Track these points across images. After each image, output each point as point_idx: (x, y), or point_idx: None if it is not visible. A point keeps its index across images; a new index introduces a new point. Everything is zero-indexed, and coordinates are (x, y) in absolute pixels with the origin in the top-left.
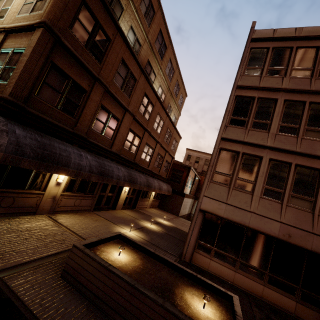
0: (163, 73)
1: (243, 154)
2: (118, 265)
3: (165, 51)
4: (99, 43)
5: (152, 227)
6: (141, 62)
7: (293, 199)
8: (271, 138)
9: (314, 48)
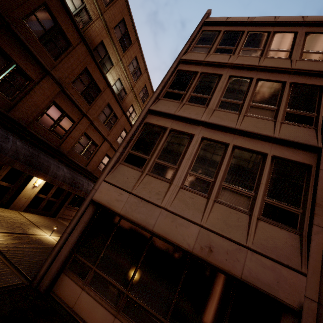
0: (125, 67)
1: (171, 130)
2: None
3: (129, 45)
4: None
5: (50, 238)
6: (91, 38)
7: (225, 192)
8: (208, 113)
9: (266, 33)
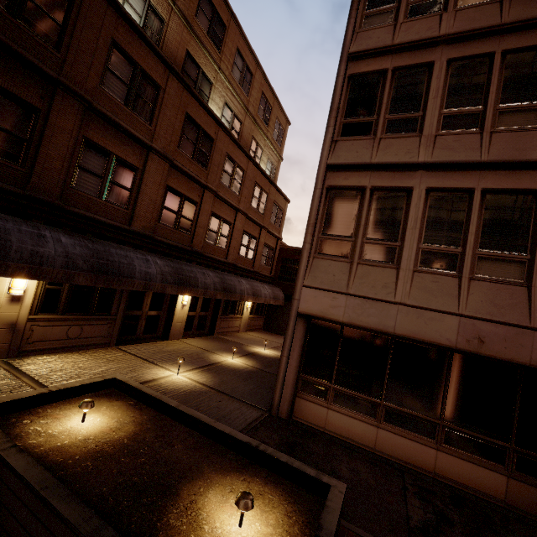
0: (228, 78)
1: (372, 190)
2: (60, 444)
3: (223, 33)
4: (43, 4)
5: (235, 362)
6: (172, 55)
7: (484, 263)
8: (426, 145)
9: None
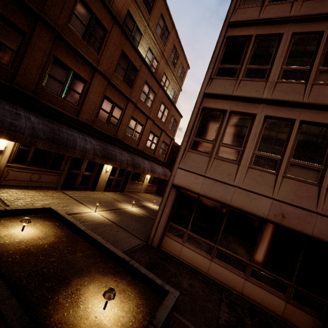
0: (153, 32)
1: (230, 113)
2: (3, 242)
3: (153, 2)
4: None
5: (133, 210)
6: (118, 12)
7: (293, 168)
8: (269, 88)
9: None
